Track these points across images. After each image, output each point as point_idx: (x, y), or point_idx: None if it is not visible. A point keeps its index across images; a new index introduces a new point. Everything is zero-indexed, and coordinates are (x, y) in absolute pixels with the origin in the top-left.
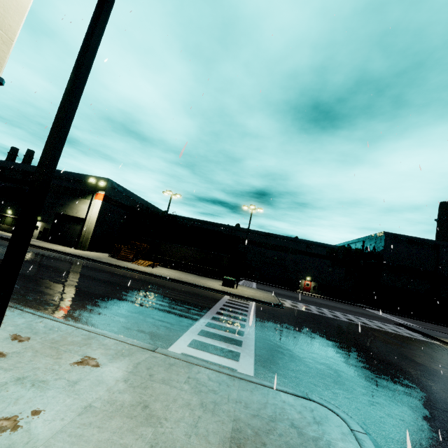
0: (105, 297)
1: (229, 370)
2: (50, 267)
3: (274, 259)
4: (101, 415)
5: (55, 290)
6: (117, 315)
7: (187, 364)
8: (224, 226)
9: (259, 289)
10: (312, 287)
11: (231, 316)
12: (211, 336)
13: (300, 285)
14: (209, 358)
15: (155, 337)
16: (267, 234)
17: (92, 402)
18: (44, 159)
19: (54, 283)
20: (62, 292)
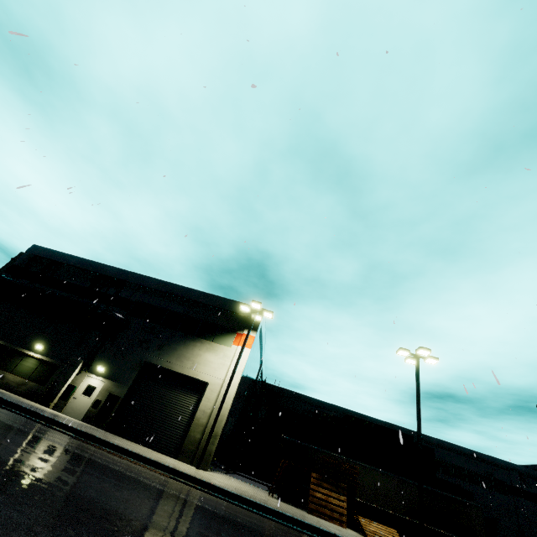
0: None
1: None
2: None
3: None
4: None
5: None
6: None
7: None
8: (365, 418)
9: None
10: None
11: None
12: None
13: None
14: None
15: None
16: (443, 443)
17: None
18: None
19: None
20: None
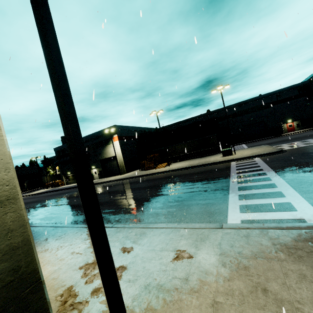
0: (155, 197)
1: (305, 224)
2: (114, 191)
3: (251, 120)
4: (232, 312)
5: (125, 205)
6: (172, 207)
7: (259, 231)
8: (200, 116)
9: (252, 147)
10: (295, 126)
11: (250, 175)
12: (251, 197)
13: (283, 129)
14: (267, 216)
15: (209, 214)
16: (237, 104)
17: (213, 297)
18: (62, 111)
19: (122, 200)
20: (130, 204)
